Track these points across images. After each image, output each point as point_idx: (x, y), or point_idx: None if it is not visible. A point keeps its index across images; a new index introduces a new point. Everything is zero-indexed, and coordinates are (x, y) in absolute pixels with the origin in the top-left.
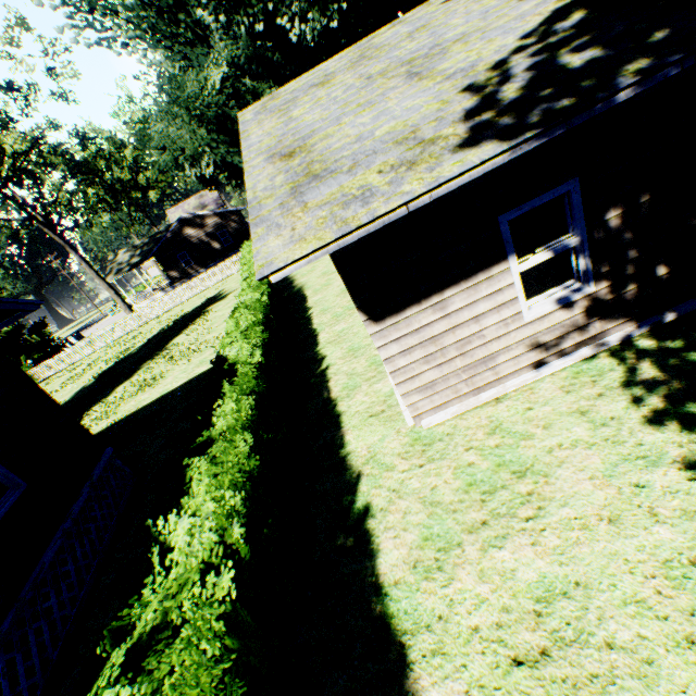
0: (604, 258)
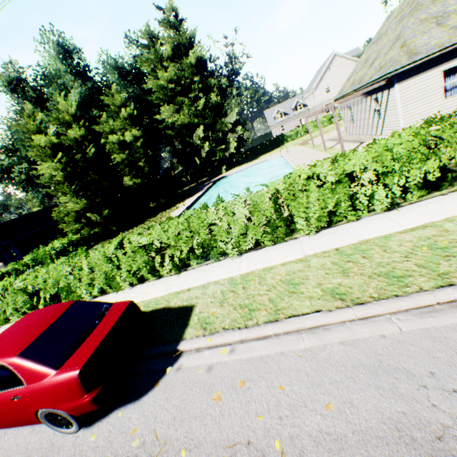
0: (3, 260)
